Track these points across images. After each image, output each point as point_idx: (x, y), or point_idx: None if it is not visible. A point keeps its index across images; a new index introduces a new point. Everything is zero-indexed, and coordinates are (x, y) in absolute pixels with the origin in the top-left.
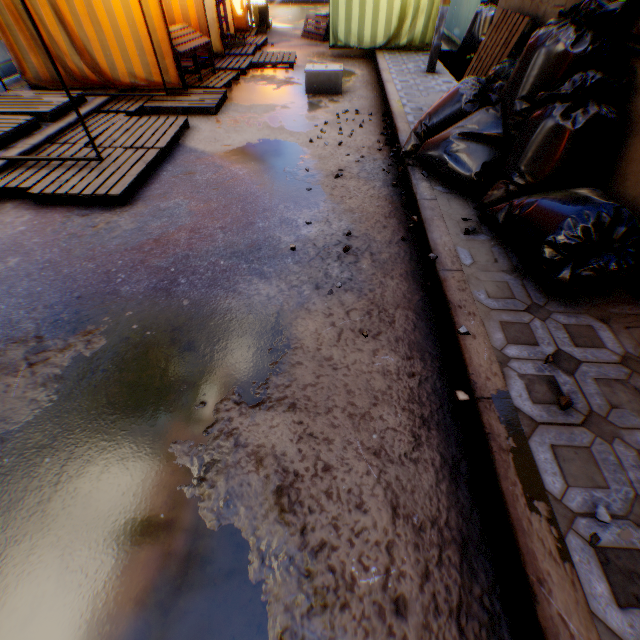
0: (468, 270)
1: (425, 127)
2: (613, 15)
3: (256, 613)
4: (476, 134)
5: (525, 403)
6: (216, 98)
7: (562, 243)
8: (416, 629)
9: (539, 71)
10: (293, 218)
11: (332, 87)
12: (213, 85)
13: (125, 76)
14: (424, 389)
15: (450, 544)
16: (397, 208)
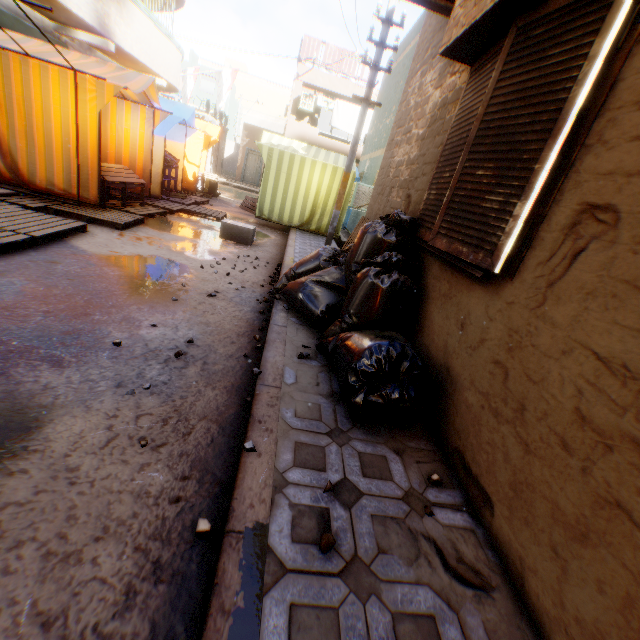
0: (287, 388)
1: (293, 272)
2: (406, 222)
3: None
4: (326, 282)
5: (283, 540)
6: (130, 219)
7: (361, 370)
8: None
9: (365, 246)
10: (140, 318)
11: (243, 238)
12: (135, 211)
13: (44, 181)
14: (182, 520)
15: None
16: (254, 330)
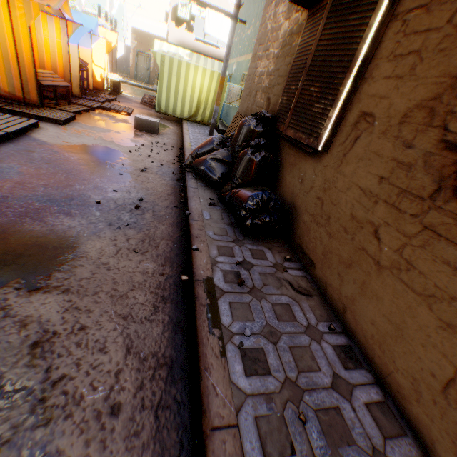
0: (206, 221)
1: (196, 153)
2: (269, 118)
3: None
4: (219, 159)
5: (221, 283)
6: (67, 116)
7: (248, 207)
8: (123, 422)
9: (244, 134)
10: (104, 187)
11: (152, 129)
12: (67, 109)
13: None
14: (168, 282)
15: (162, 366)
16: (176, 191)
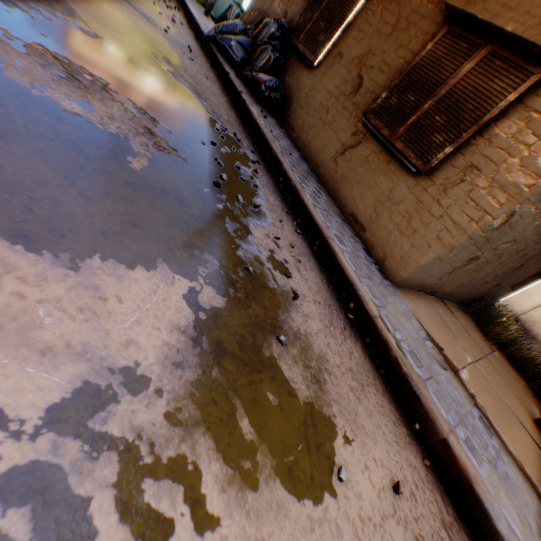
0: (239, 85)
1: (220, 30)
2: (287, 31)
3: (199, 104)
4: (242, 46)
5: (257, 113)
6: None
7: (268, 86)
8: (237, 129)
9: (267, 34)
10: (159, 21)
11: None
12: None
13: None
14: (229, 103)
15: (241, 126)
16: (206, 57)
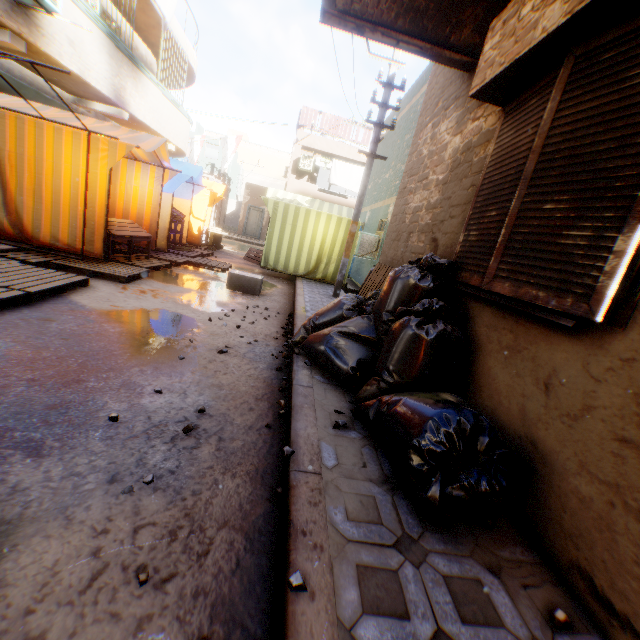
0: (328, 474)
1: (313, 323)
2: (444, 266)
3: None
4: (353, 334)
5: None
6: (135, 272)
7: (428, 449)
8: None
9: (398, 293)
10: (142, 383)
11: (251, 288)
12: (140, 264)
13: (48, 237)
14: None
15: None
16: (273, 391)
